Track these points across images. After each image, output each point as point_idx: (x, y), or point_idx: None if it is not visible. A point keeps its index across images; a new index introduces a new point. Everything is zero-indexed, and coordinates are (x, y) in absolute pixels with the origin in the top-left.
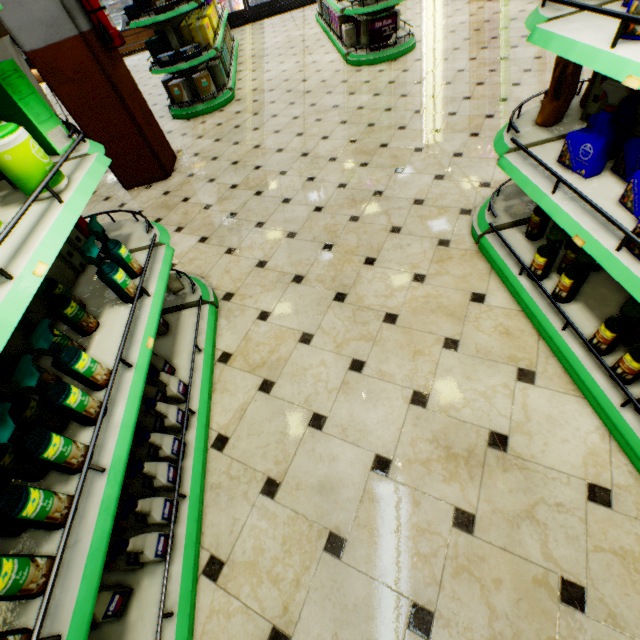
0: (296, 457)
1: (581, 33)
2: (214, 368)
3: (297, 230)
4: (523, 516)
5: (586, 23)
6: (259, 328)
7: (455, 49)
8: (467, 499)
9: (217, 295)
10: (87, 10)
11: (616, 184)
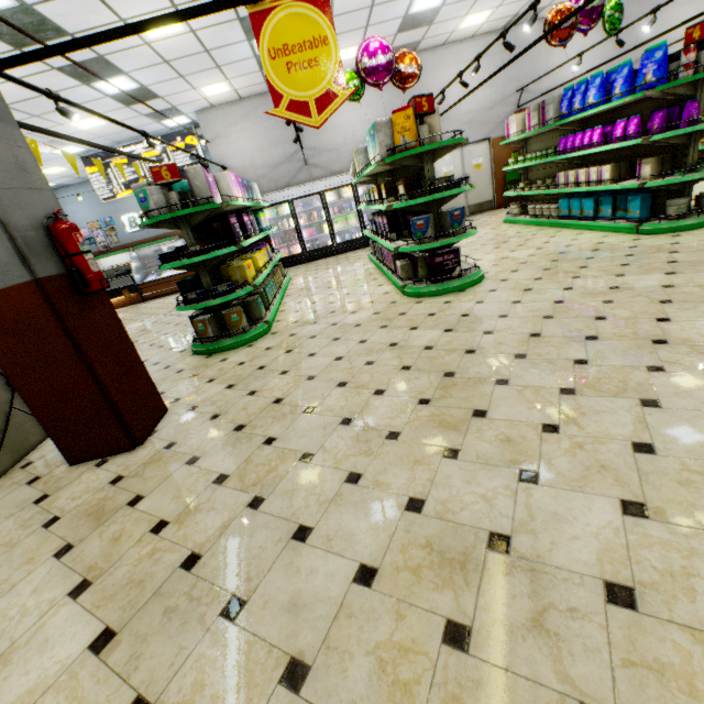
0: None
1: None
2: None
3: (311, 652)
4: None
5: None
6: None
7: (536, 278)
8: None
9: None
10: (62, 255)
11: None
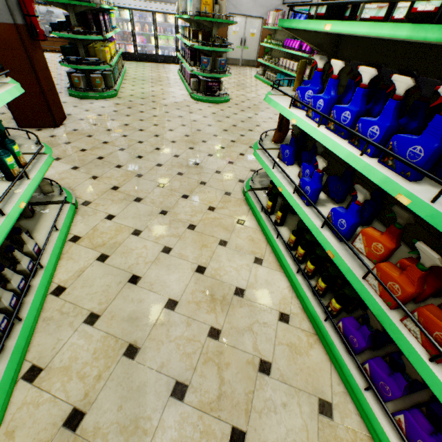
0: (115, 300)
1: (281, 101)
2: (65, 244)
3: (143, 173)
4: (246, 329)
5: (285, 99)
6: (105, 224)
7: (249, 107)
8: (218, 322)
9: (78, 201)
10: (24, 13)
11: (298, 170)
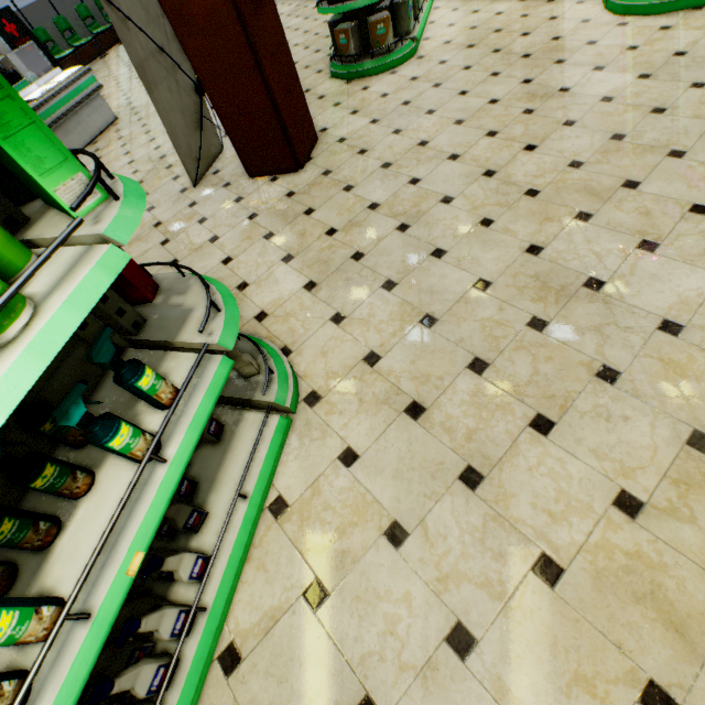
0: None
1: None
2: (260, 518)
3: (439, 314)
4: None
5: None
6: (336, 477)
7: None
8: None
9: (300, 389)
10: None
11: None
